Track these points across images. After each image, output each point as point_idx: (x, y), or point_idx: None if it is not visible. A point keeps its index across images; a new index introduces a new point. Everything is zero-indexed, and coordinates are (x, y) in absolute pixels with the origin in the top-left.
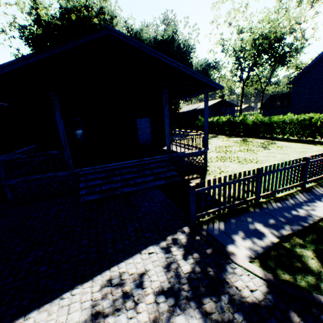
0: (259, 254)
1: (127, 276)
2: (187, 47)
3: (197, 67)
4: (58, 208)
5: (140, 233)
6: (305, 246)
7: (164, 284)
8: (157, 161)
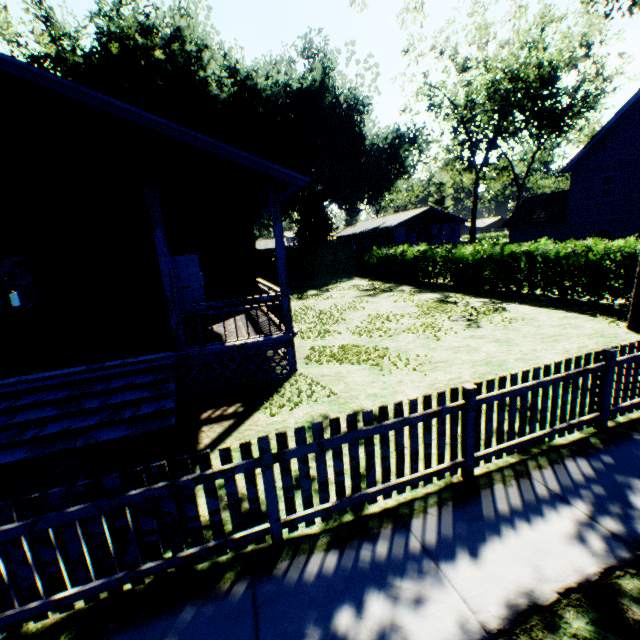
0: None
1: None
2: (352, 103)
3: (376, 142)
4: None
5: None
6: None
7: None
8: (147, 368)
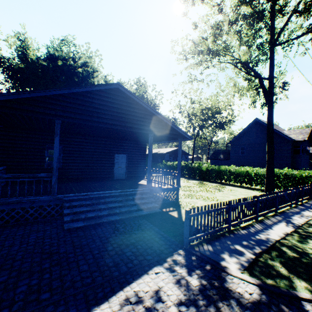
0: (245, 266)
1: (144, 294)
2: (153, 105)
3: None
4: (37, 235)
5: (140, 256)
6: (273, 259)
7: (181, 297)
8: (137, 193)
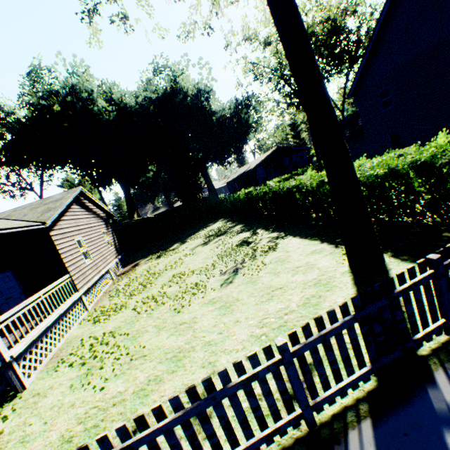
0: None
1: None
2: (196, 94)
3: (224, 114)
4: None
5: None
6: None
7: None
8: None
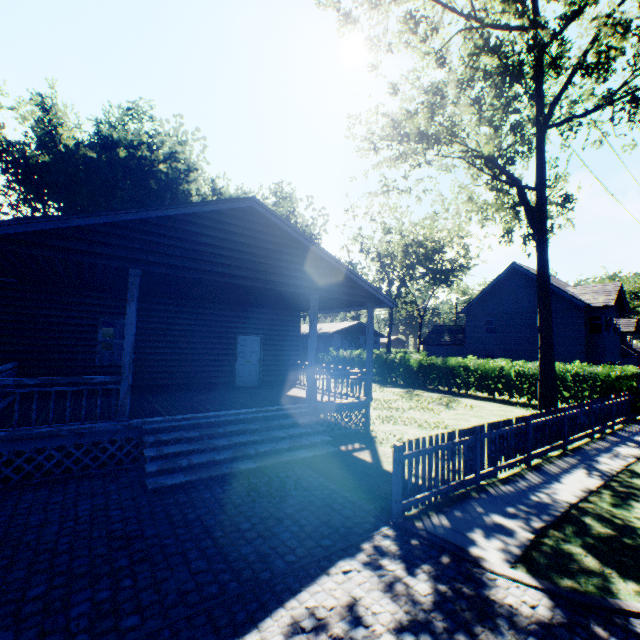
0: (517, 555)
1: (327, 612)
2: (309, 236)
3: None
4: (92, 503)
5: (308, 541)
6: (570, 541)
7: (399, 616)
8: (288, 415)
